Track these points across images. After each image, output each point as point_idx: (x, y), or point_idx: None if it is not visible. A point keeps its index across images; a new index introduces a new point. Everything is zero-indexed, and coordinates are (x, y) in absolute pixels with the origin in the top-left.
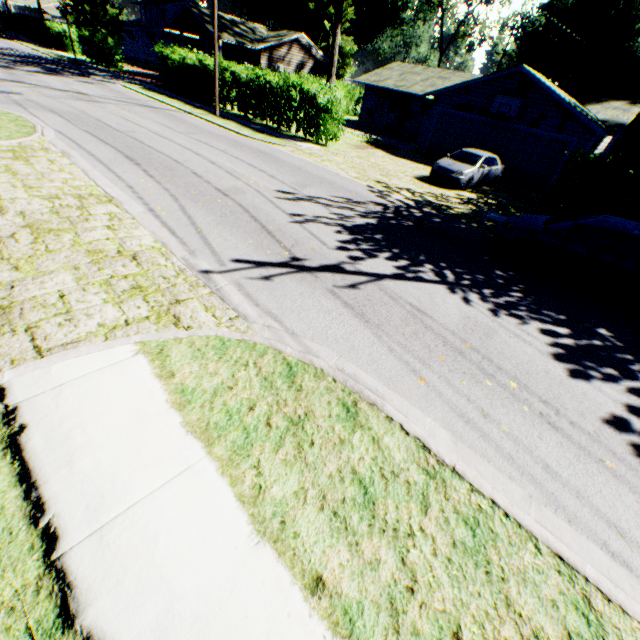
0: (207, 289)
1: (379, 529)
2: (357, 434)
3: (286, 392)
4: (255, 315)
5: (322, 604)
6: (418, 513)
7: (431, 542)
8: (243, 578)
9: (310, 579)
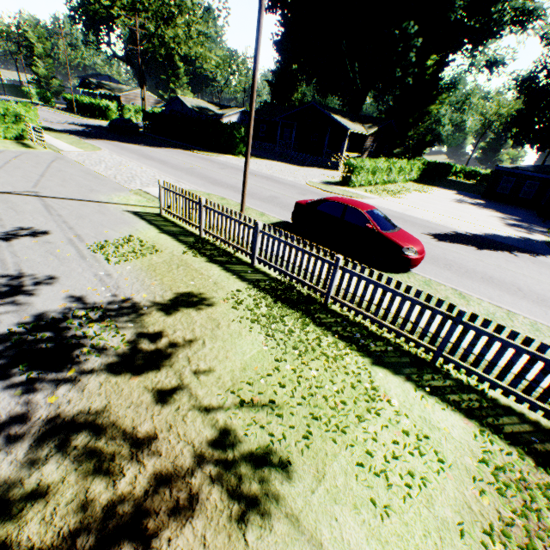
0: None
1: None
2: None
3: None
4: None
5: None
6: None
7: None
8: None
9: None
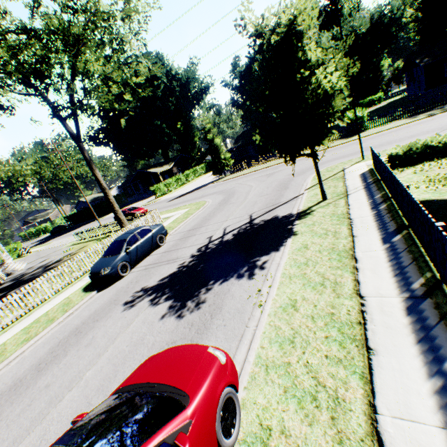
0: None
1: None
2: None
3: None
4: None
5: None
6: None
7: None
8: None
9: None
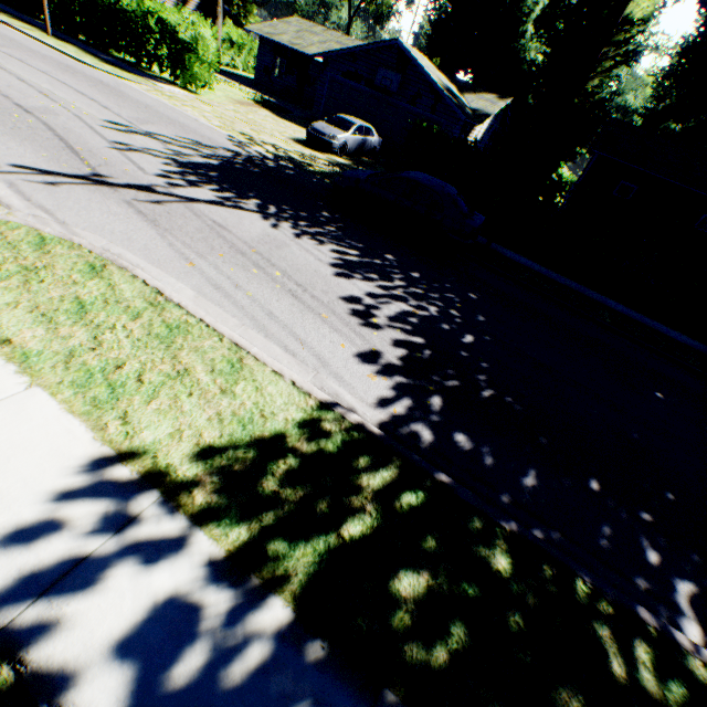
0: None
1: (84, 324)
2: (95, 281)
3: (30, 253)
4: (22, 207)
5: (5, 350)
6: (128, 320)
7: (129, 332)
8: None
9: None
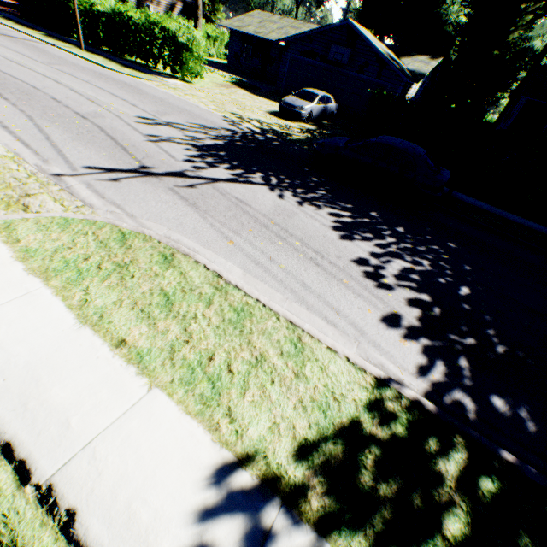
0: (58, 187)
1: (173, 316)
2: (170, 271)
3: (118, 250)
4: (100, 204)
5: (123, 352)
6: (203, 308)
7: (208, 320)
8: (66, 344)
9: (117, 341)
